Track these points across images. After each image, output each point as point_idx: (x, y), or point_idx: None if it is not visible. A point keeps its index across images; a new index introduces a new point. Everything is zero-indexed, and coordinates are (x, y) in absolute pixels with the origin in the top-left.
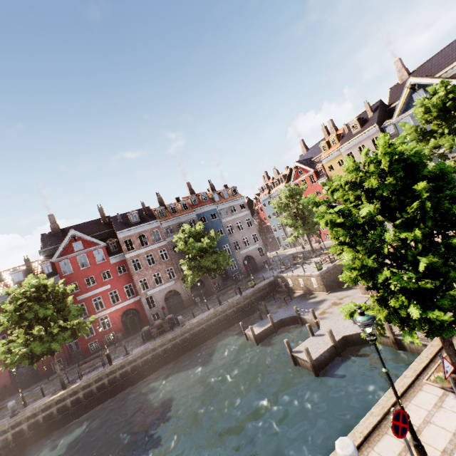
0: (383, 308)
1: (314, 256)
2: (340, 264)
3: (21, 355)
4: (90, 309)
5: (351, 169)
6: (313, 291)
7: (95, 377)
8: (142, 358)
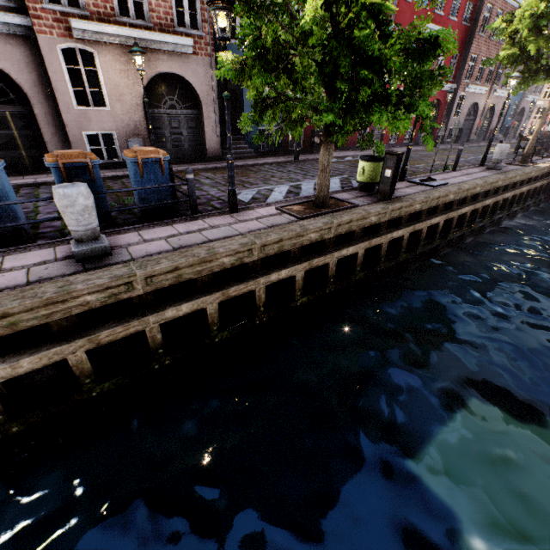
0: None
1: None
2: None
3: None
4: None
5: None
6: None
7: None
8: None
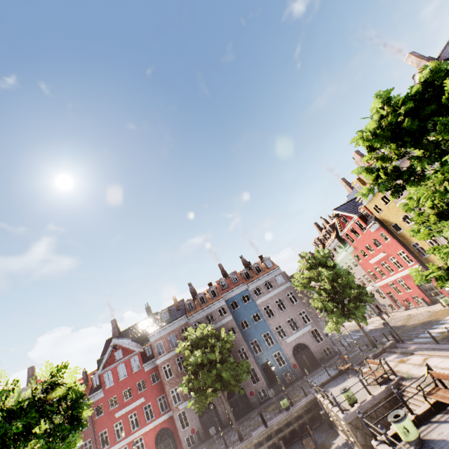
0: None
1: (371, 356)
2: (390, 395)
3: None
4: (127, 428)
5: None
6: (354, 444)
7: None
8: None
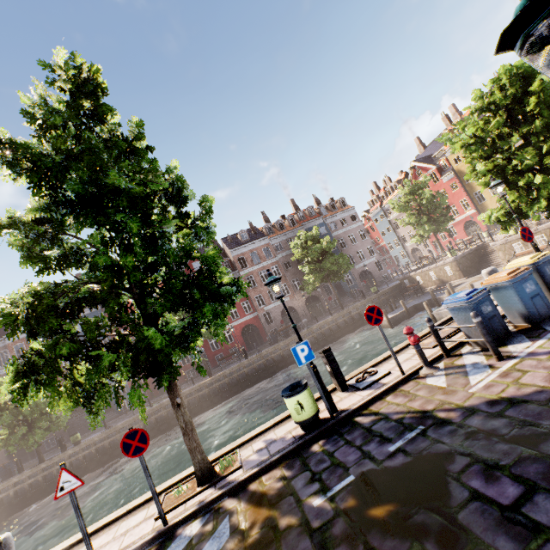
0: (514, 191)
1: (445, 254)
2: (478, 250)
3: None
4: None
5: (478, 97)
6: (447, 281)
7: (236, 367)
8: (274, 353)
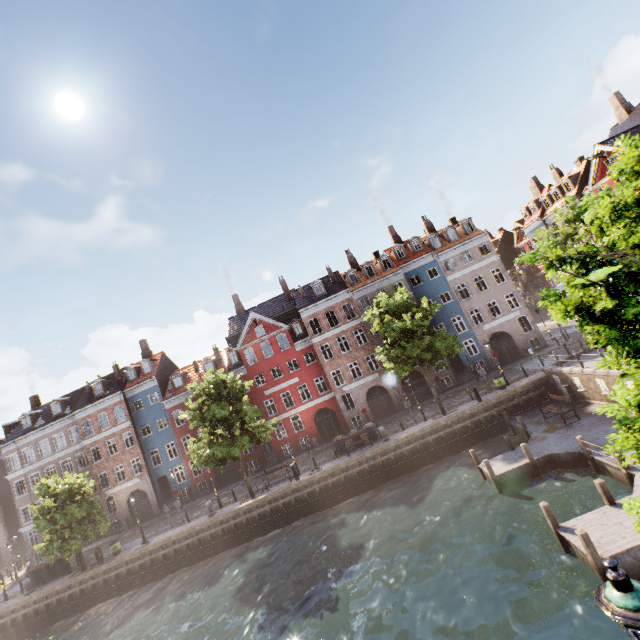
0: None
1: None
2: None
3: (205, 457)
4: (279, 406)
5: (635, 167)
6: None
7: (280, 491)
8: (332, 477)
